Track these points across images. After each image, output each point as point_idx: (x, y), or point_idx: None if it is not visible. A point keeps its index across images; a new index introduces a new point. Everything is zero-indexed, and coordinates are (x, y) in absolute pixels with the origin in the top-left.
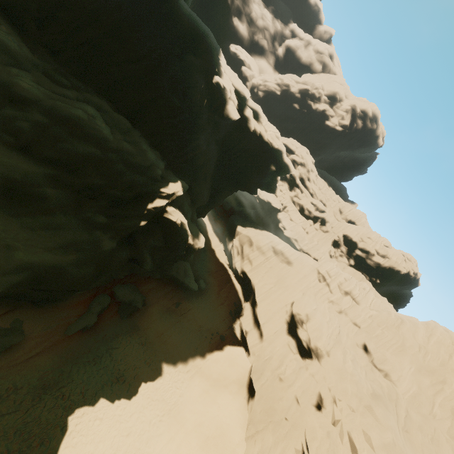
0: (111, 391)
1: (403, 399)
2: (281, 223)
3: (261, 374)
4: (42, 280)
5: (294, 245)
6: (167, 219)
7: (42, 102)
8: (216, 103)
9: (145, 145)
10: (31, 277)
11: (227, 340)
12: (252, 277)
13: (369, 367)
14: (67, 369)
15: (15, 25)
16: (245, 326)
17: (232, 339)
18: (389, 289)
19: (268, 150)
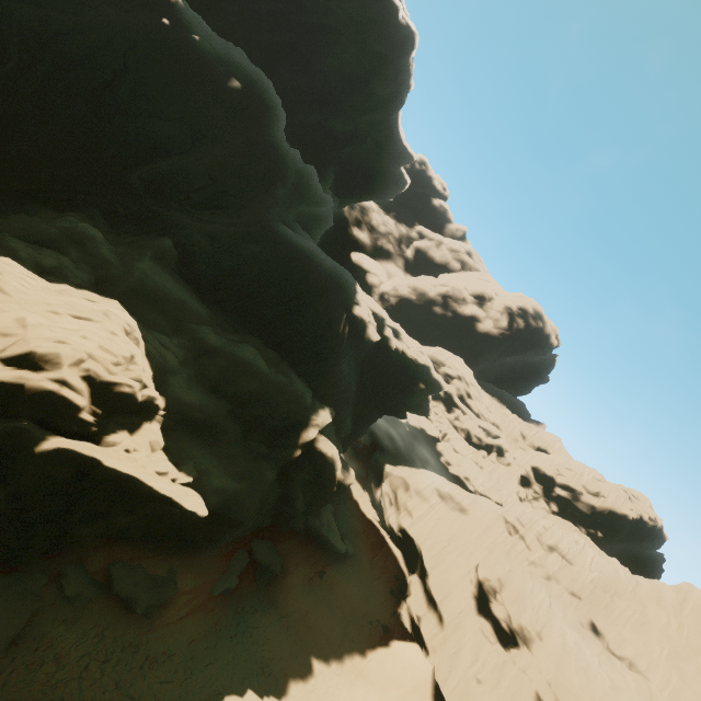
0: (258, 684)
1: (661, 697)
2: (444, 456)
3: (449, 673)
4: (226, 506)
5: (466, 485)
6: (318, 448)
7: (224, 349)
8: (357, 329)
9: (294, 374)
10: (221, 500)
11: (392, 632)
12: (415, 535)
13: (605, 655)
14: (212, 641)
15: (197, 291)
16: (415, 609)
17: (399, 631)
18: (624, 550)
19: (413, 367)
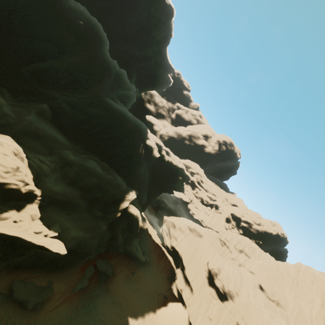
0: None
1: (291, 318)
2: (191, 210)
3: (196, 317)
4: (79, 246)
5: (202, 224)
6: (129, 211)
7: (78, 162)
8: (148, 151)
9: (117, 174)
10: (76, 243)
11: (169, 298)
12: (178, 249)
13: (266, 300)
14: (73, 317)
15: (63, 132)
16: (179, 286)
17: (172, 297)
18: (271, 248)
19: (176, 169)
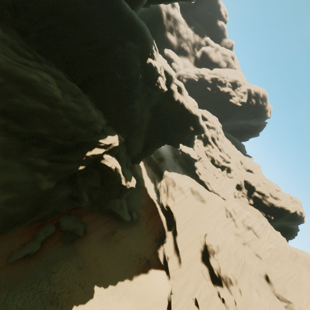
0: None
1: None
2: (197, 169)
3: (178, 300)
4: None
5: (207, 186)
6: (103, 165)
7: (1, 65)
8: (149, 78)
9: (90, 105)
10: None
11: (152, 263)
12: (174, 211)
13: (272, 297)
14: (3, 295)
15: None
16: (167, 252)
17: (156, 263)
18: (280, 223)
19: (188, 115)
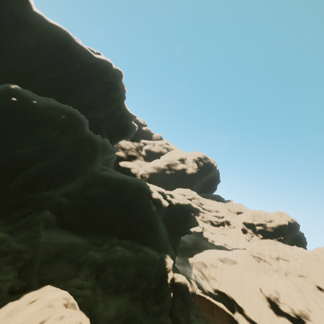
0: None
1: None
2: (209, 239)
3: None
4: None
5: (226, 248)
6: (177, 283)
7: (107, 260)
8: (157, 204)
9: (144, 247)
10: None
11: None
12: (224, 290)
13: None
14: None
15: (72, 230)
16: None
17: None
18: (289, 238)
19: (184, 207)
